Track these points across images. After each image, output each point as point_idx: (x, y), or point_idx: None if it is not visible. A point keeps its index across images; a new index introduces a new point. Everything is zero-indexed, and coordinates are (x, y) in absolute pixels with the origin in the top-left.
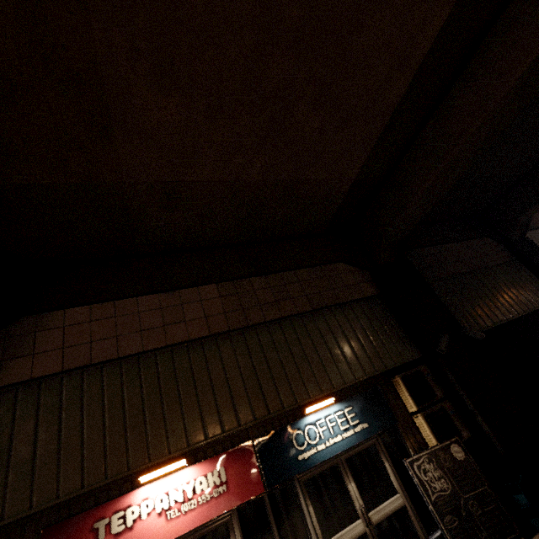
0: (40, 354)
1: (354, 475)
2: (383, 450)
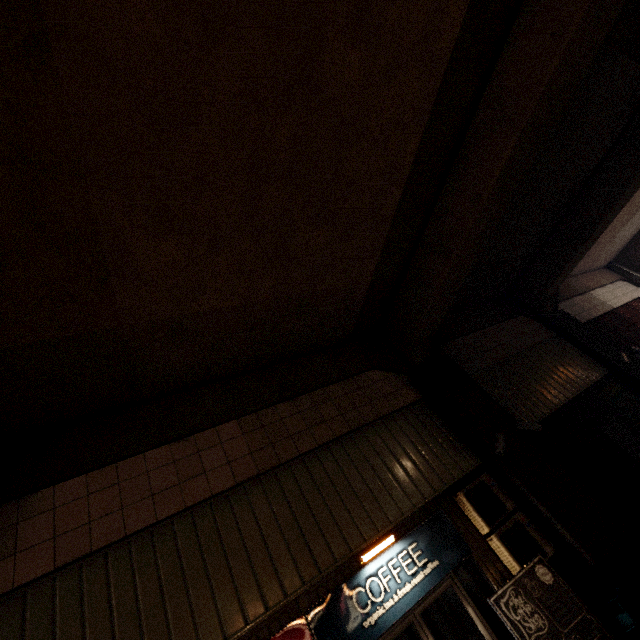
0: (25, 551)
1: (434, 633)
2: (462, 591)
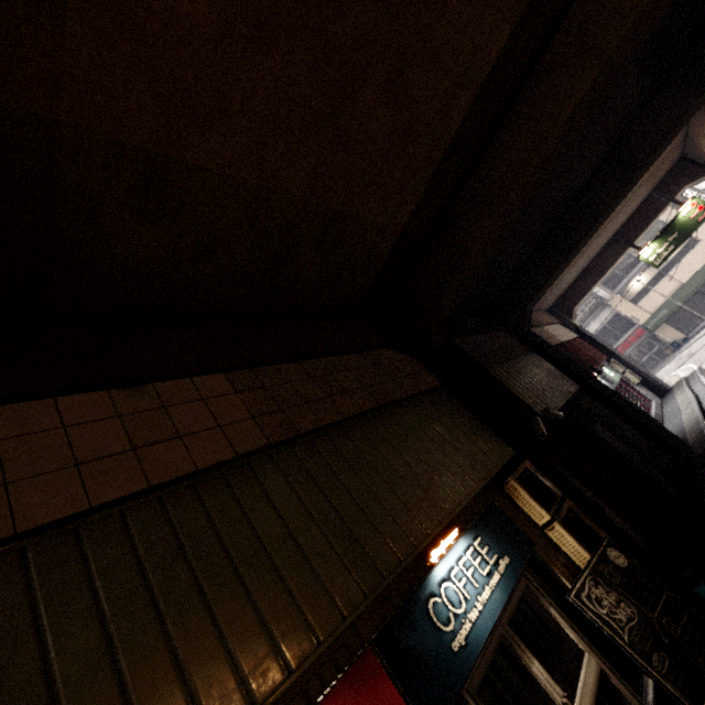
0: None
1: (528, 647)
2: (540, 590)
